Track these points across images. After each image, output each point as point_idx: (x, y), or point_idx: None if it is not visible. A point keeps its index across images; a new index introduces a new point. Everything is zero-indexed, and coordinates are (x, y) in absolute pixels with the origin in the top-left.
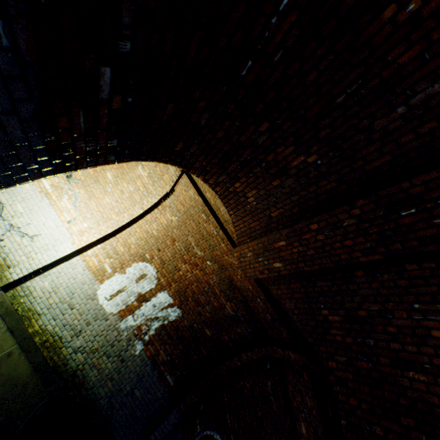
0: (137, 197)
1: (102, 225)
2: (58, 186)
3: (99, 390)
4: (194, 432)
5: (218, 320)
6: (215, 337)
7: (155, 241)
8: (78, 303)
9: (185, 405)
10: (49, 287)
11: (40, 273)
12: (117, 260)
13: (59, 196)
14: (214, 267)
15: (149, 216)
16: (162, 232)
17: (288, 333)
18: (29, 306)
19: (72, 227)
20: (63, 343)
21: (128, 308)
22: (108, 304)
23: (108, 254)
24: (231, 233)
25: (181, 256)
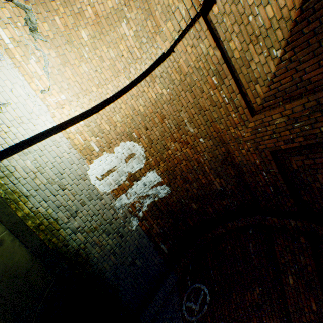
0: (120, 66)
1: (83, 98)
2: (20, 42)
3: (103, 265)
4: (186, 286)
5: (204, 195)
6: (200, 210)
7: (142, 119)
8: (69, 184)
9: (180, 268)
10: (32, 166)
11: (17, 151)
12: (104, 138)
13: (24, 56)
14: (208, 145)
15: (134, 90)
16: (150, 109)
17: (293, 204)
18: (12, 188)
19: (47, 99)
20: (60, 225)
21: (121, 187)
22: (100, 184)
23: (93, 132)
24: (252, 98)
25: (171, 134)
